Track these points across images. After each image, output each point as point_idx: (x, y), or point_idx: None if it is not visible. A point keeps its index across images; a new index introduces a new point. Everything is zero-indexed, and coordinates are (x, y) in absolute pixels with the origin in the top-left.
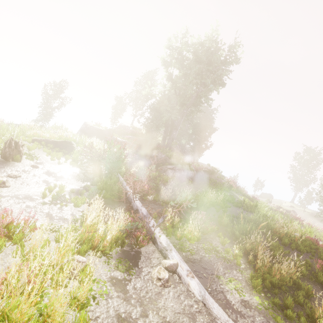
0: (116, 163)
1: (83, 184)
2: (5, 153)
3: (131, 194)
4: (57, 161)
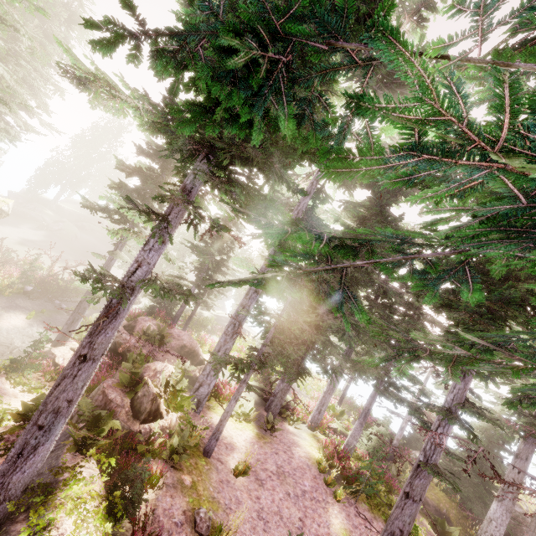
0: None
1: None
2: None
3: None
4: None
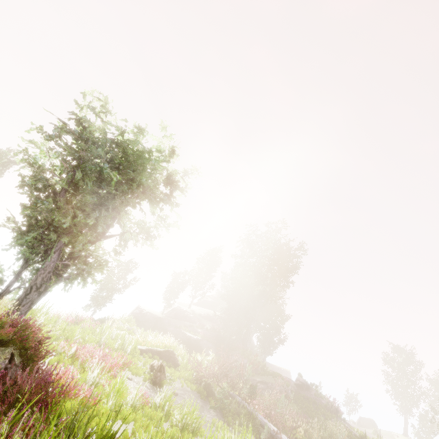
0: (253, 389)
1: (217, 416)
2: (156, 378)
3: (276, 430)
4: (175, 382)
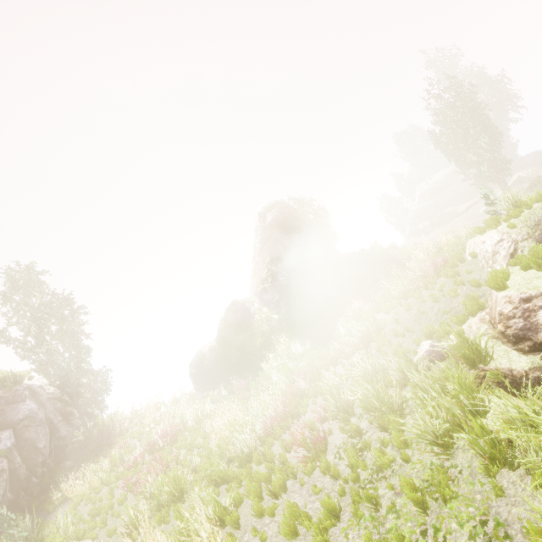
0: None
1: None
2: None
3: None
4: None
